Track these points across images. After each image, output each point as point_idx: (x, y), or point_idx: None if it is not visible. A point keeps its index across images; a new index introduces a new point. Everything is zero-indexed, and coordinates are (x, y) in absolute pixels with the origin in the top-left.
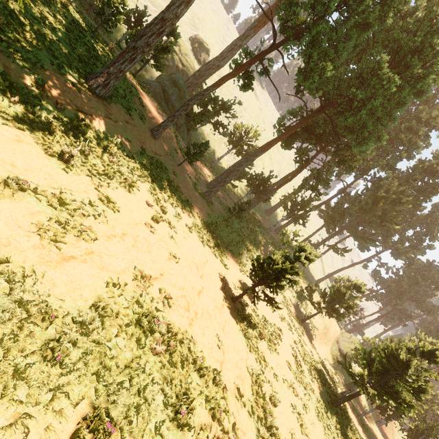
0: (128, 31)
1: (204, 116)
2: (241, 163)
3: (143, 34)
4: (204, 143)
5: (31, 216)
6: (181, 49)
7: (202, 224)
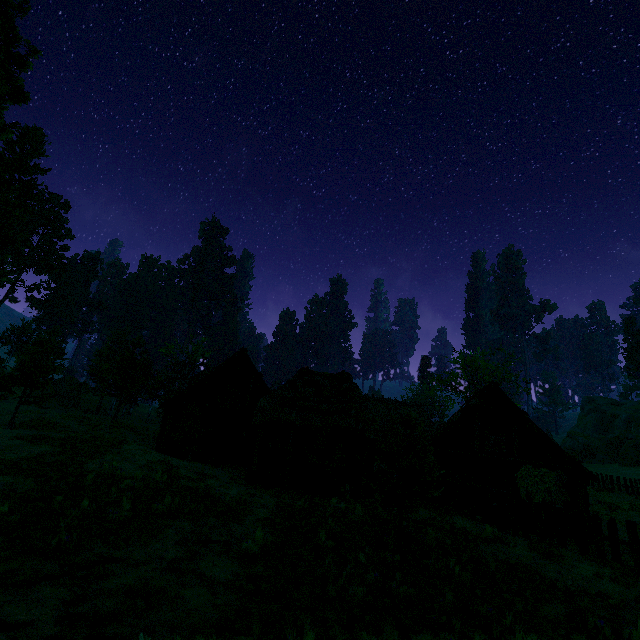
0: None
1: None
2: None
3: None
4: None
5: None
6: None
7: None
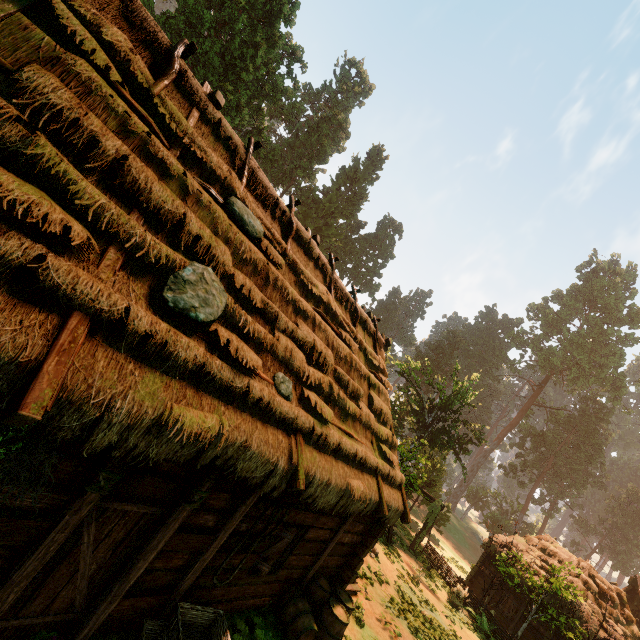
0: None
1: None
2: None
3: None
4: None
5: None
6: None
7: None
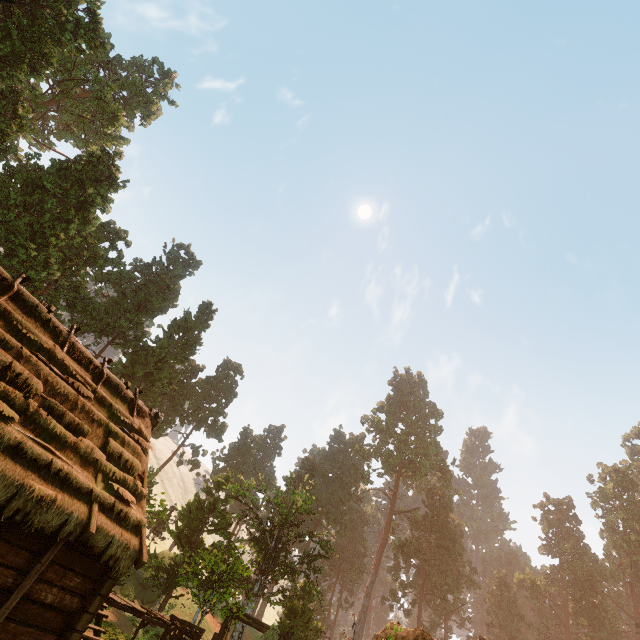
0: None
1: None
2: None
3: None
4: None
5: None
6: None
7: None
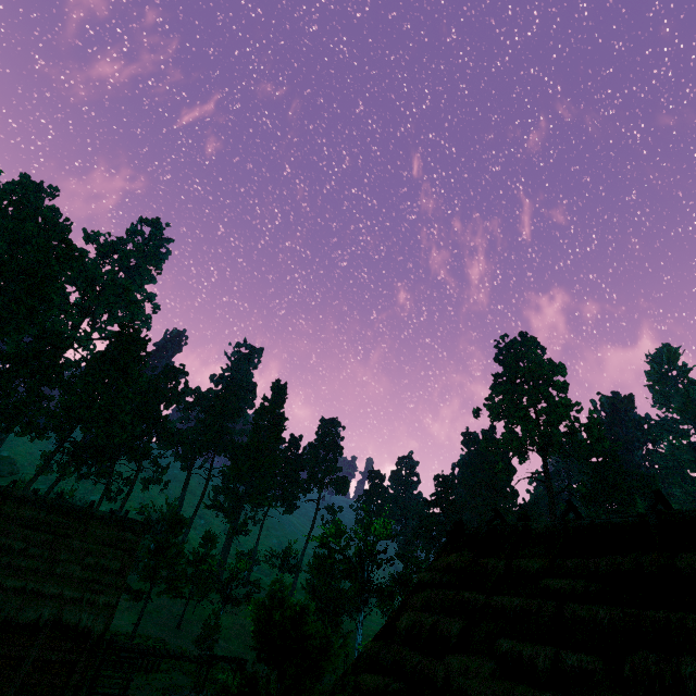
0: None
1: None
2: None
3: None
4: None
5: None
6: None
7: None
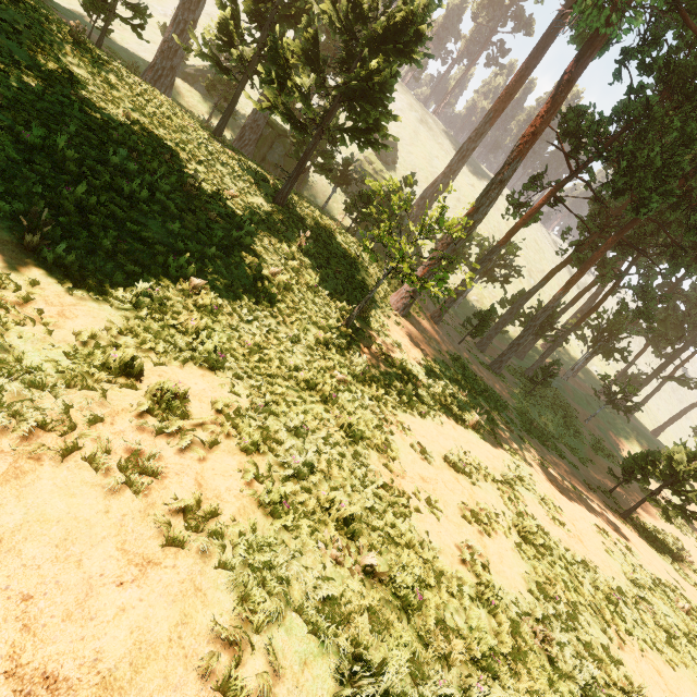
0: (335, 187)
1: (457, 263)
2: (536, 316)
3: (449, 243)
4: (490, 310)
5: (538, 508)
6: (375, 167)
7: (519, 415)
